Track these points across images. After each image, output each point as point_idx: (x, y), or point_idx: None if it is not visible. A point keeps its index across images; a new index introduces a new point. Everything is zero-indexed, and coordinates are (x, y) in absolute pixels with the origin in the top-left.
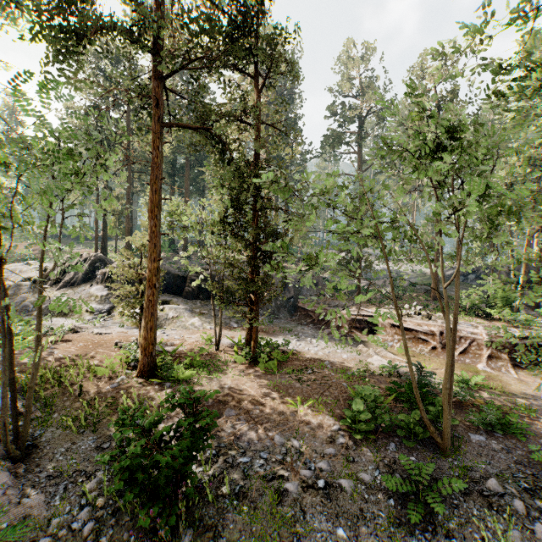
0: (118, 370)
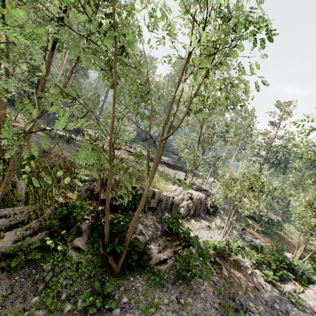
0: None
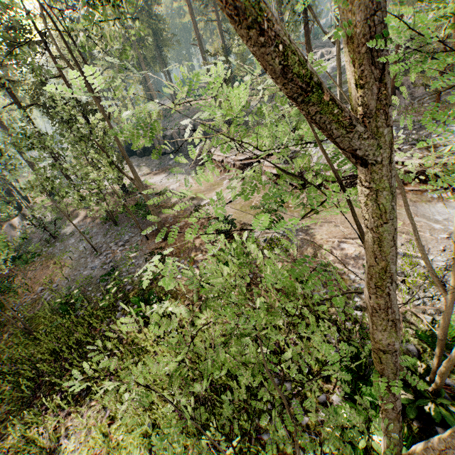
0: None
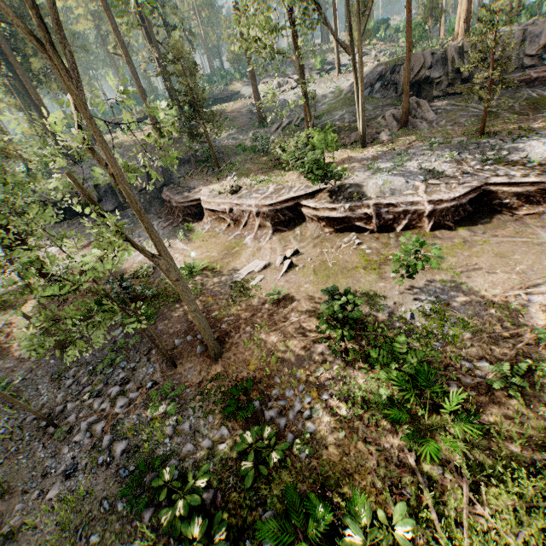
0: None
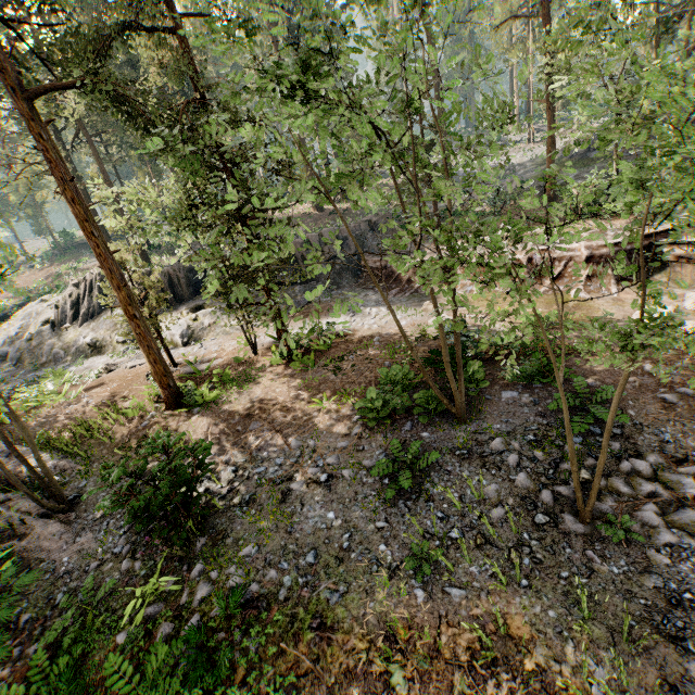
0: (148, 407)
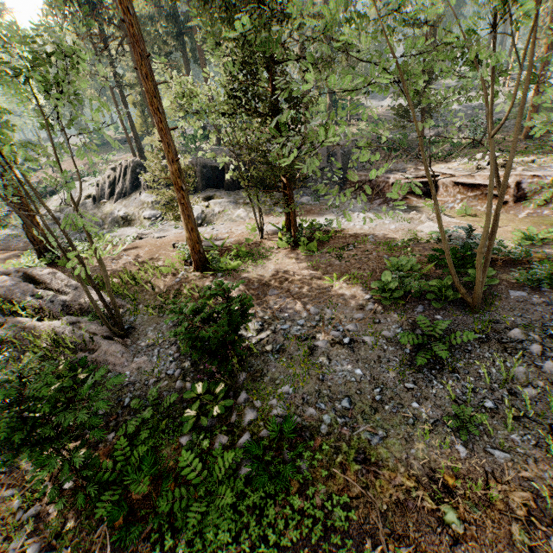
0: (178, 267)
